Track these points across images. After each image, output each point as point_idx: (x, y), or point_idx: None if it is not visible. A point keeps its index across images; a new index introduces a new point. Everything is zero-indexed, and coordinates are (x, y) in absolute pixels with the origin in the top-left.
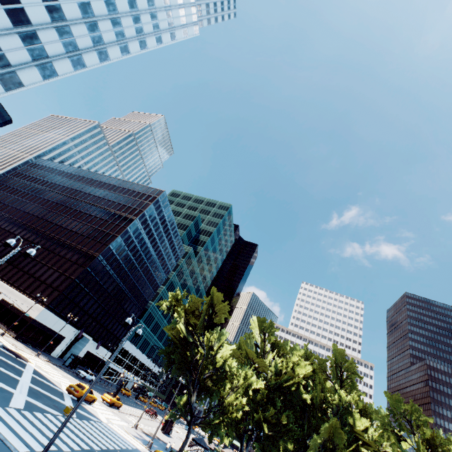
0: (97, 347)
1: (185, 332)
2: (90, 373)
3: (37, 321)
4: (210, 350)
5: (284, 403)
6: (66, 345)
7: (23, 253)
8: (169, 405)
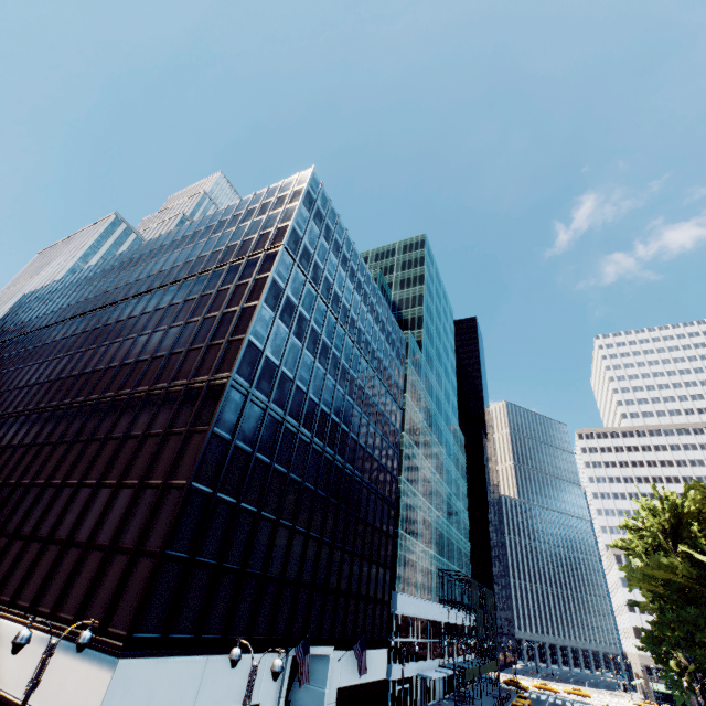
0: (358, 667)
1: None
2: None
3: None
4: None
5: None
6: None
7: (15, 485)
8: None
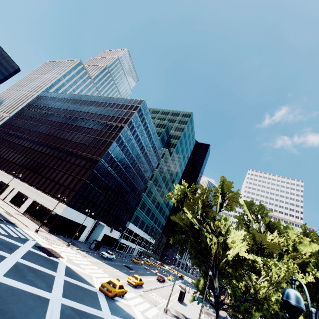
0: (110, 230)
1: (197, 222)
2: (111, 254)
3: (63, 217)
4: (219, 236)
5: None
6: (88, 231)
7: (43, 164)
8: (203, 300)
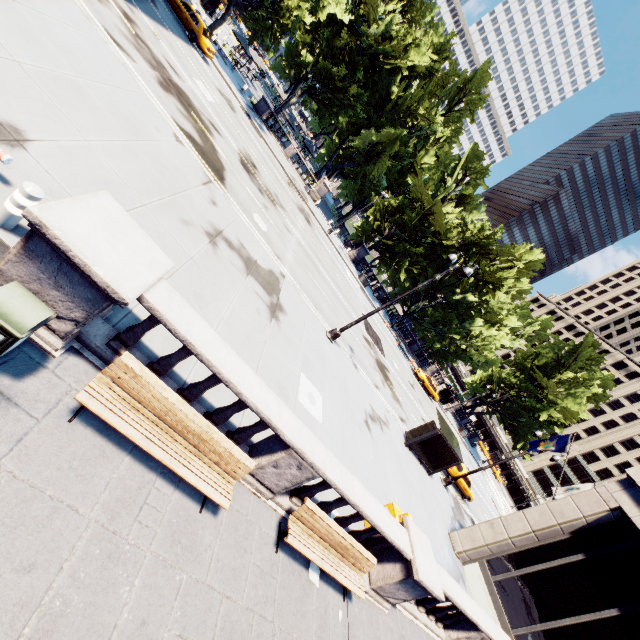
0: None
1: None
2: None
3: None
4: None
5: (367, 82)
6: None
7: None
8: None
